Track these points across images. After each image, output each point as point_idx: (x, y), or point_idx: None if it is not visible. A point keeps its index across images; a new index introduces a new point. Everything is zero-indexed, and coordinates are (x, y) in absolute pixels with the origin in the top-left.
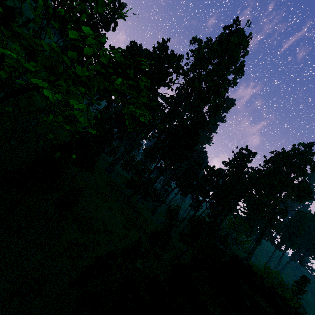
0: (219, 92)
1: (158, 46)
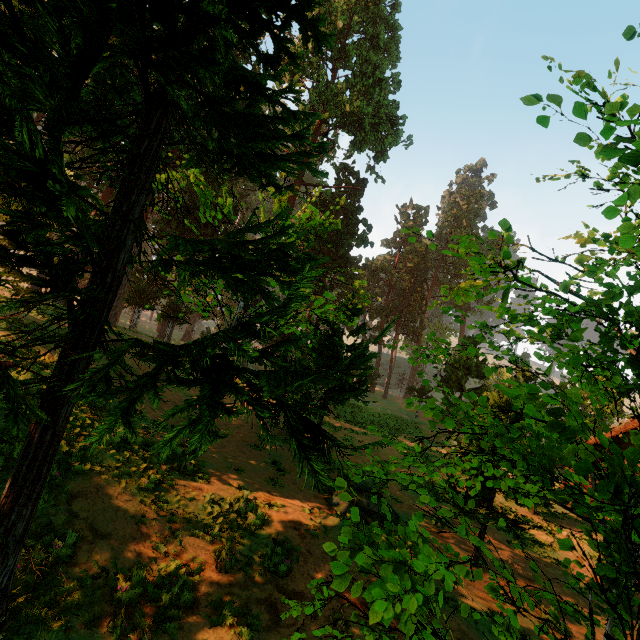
0: (392, 114)
1: None
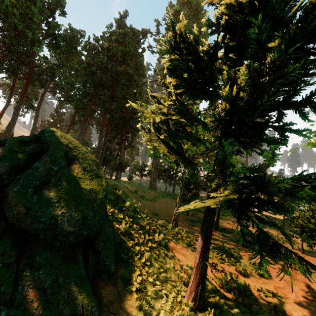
0: None
1: (117, 24)
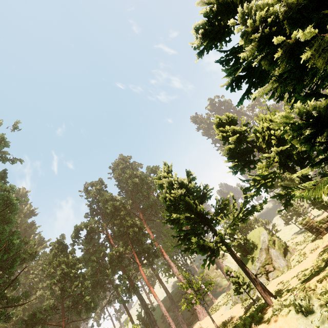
0: None
1: None
